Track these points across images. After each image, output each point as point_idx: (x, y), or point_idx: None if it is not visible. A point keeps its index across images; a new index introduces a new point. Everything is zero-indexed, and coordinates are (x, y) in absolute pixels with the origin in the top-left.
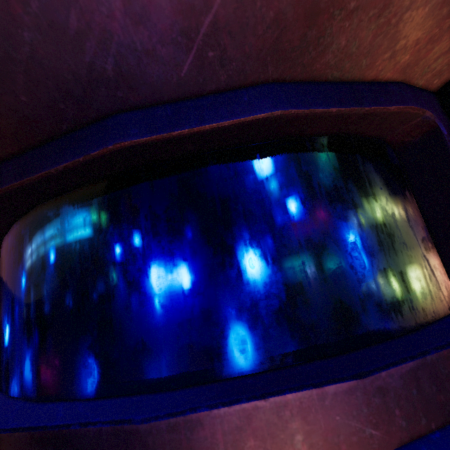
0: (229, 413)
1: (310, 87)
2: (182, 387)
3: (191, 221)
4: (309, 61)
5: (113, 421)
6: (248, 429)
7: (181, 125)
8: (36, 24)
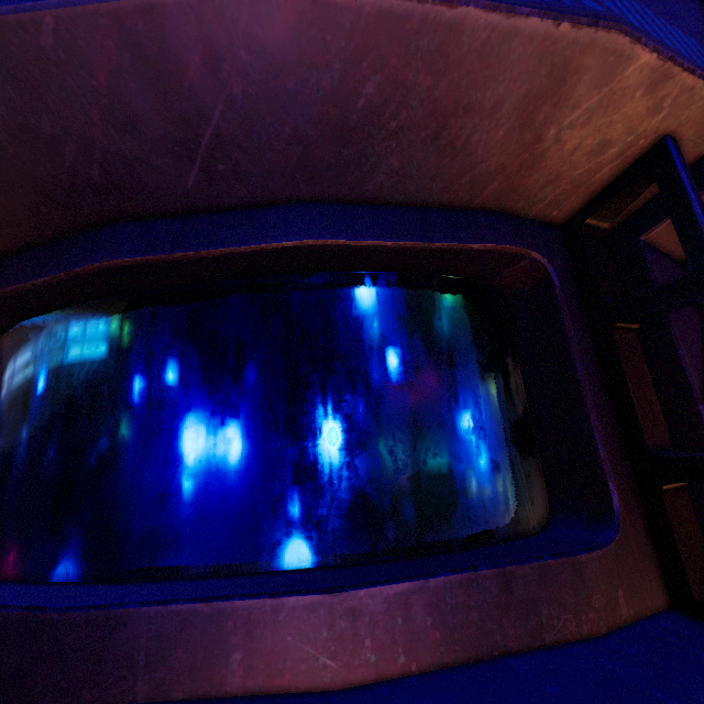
0: (161, 614)
1: (362, 211)
2: (137, 580)
3: (193, 367)
4: (354, 181)
5: (28, 606)
6: (179, 637)
7: (187, 246)
8: (4, 126)
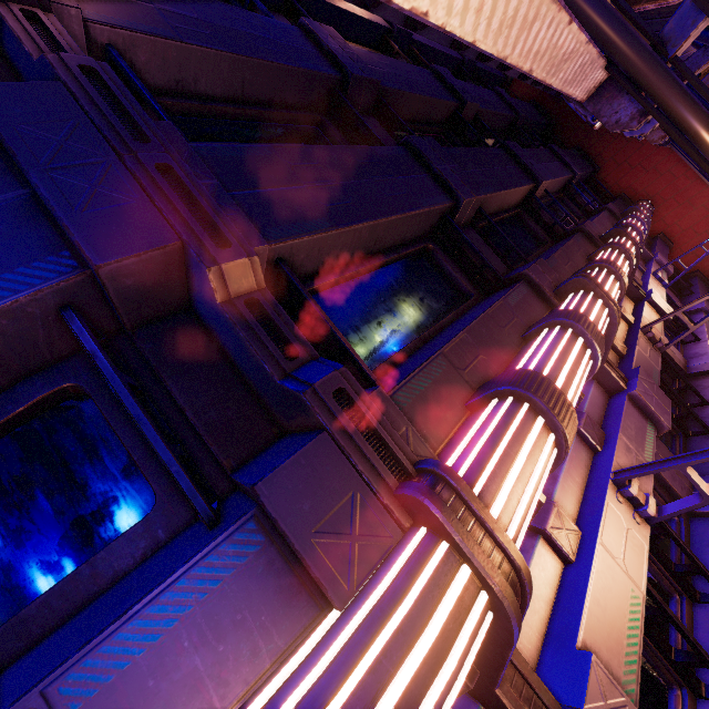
0: None
1: None
2: None
3: None
4: None
5: None
6: None
7: None
8: None
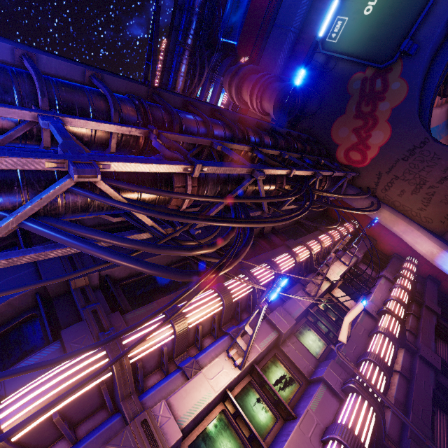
0: None
1: (2, 327)
2: None
3: None
4: None
5: None
6: None
7: None
8: None
